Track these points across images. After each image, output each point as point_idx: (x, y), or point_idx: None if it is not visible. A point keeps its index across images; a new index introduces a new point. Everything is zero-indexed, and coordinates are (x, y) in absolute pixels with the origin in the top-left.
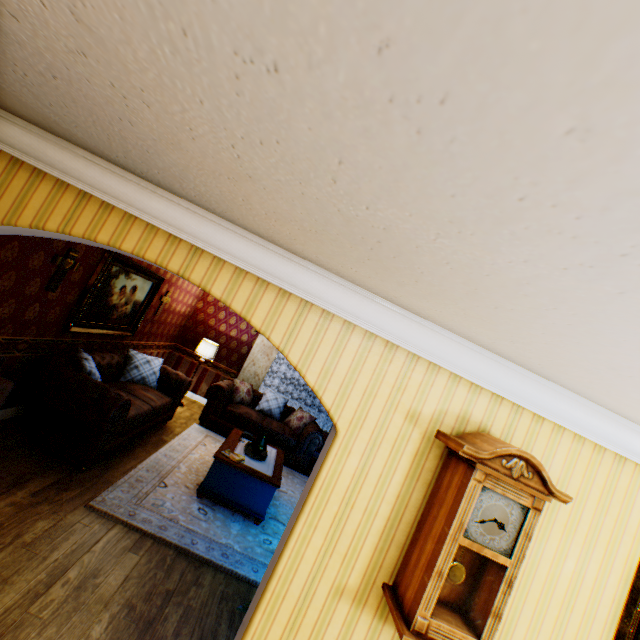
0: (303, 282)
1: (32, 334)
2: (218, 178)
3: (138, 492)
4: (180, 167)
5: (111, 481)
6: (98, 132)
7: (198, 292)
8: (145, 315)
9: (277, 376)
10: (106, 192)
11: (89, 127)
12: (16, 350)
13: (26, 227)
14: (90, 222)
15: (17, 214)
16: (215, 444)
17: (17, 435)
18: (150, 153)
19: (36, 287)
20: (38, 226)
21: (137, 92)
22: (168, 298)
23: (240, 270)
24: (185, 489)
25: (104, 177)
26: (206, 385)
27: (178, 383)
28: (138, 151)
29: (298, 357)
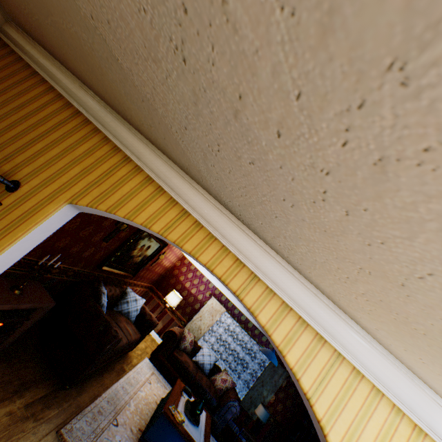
0: (341, 335)
1: (80, 266)
2: (342, 260)
3: (97, 426)
4: (300, 235)
5: (81, 406)
6: (236, 189)
7: (180, 254)
8: (146, 265)
9: (214, 334)
10: (202, 215)
11: (231, 185)
12: (65, 274)
13: (138, 223)
14: (182, 232)
15: (136, 213)
16: (157, 384)
17: (35, 338)
18: (277, 218)
19: (98, 237)
20: (146, 225)
21: (352, 206)
22: (163, 256)
23: (285, 304)
24: (130, 432)
25: (205, 205)
26: (161, 324)
27: (149, 322)
28: (263, 211)
29: (324, 409)
